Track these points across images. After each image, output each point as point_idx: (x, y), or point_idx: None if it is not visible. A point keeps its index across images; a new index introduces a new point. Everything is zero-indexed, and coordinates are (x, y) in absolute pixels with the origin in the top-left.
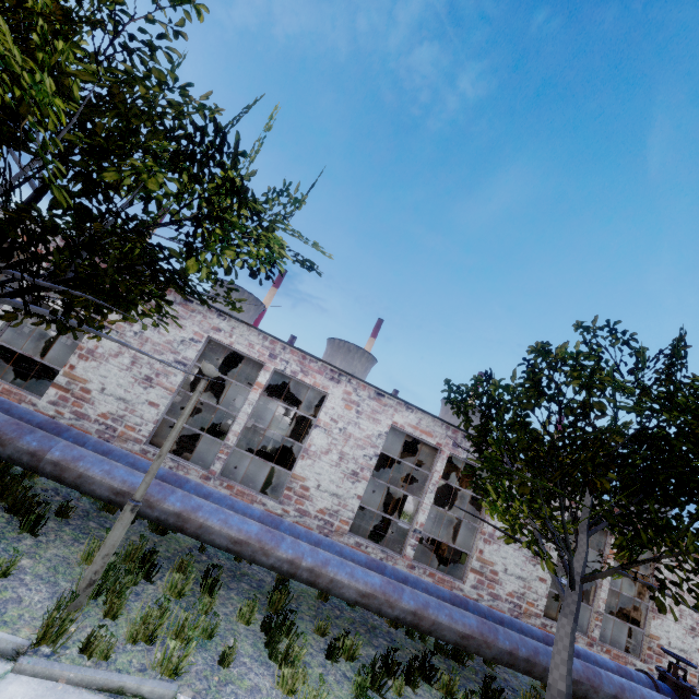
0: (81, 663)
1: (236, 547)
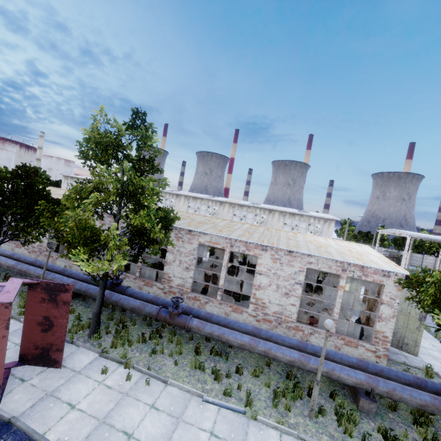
0: None
1: None
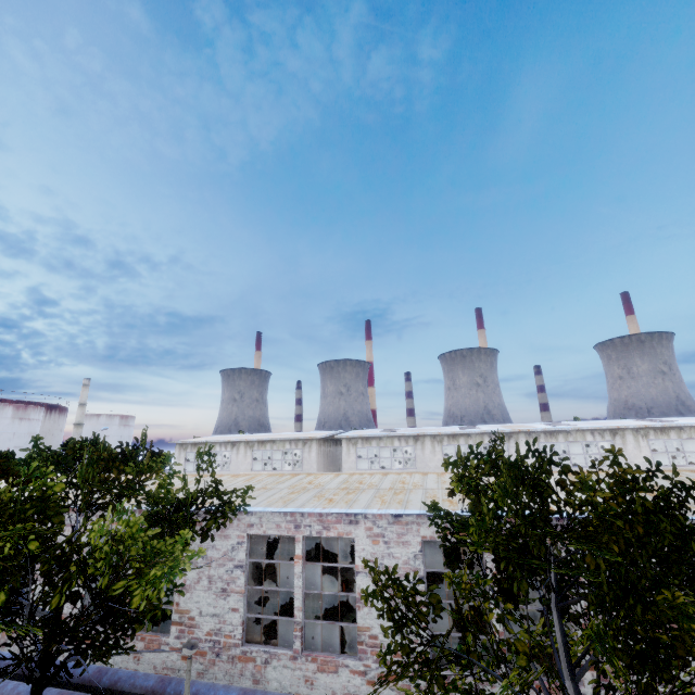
0: None
1: None
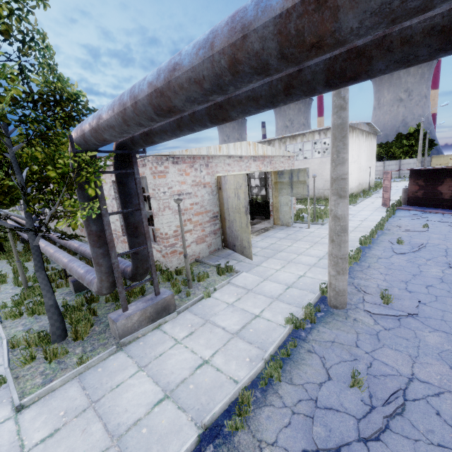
0: None
1: None
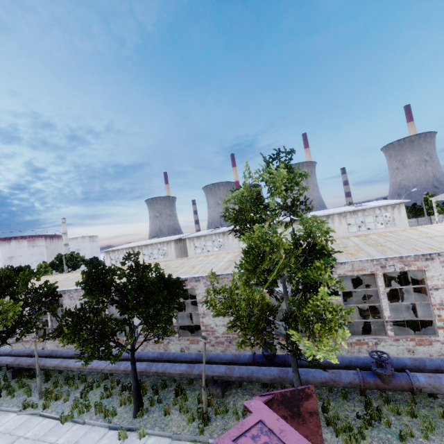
0: (32, 410)
1: (79, 370)
